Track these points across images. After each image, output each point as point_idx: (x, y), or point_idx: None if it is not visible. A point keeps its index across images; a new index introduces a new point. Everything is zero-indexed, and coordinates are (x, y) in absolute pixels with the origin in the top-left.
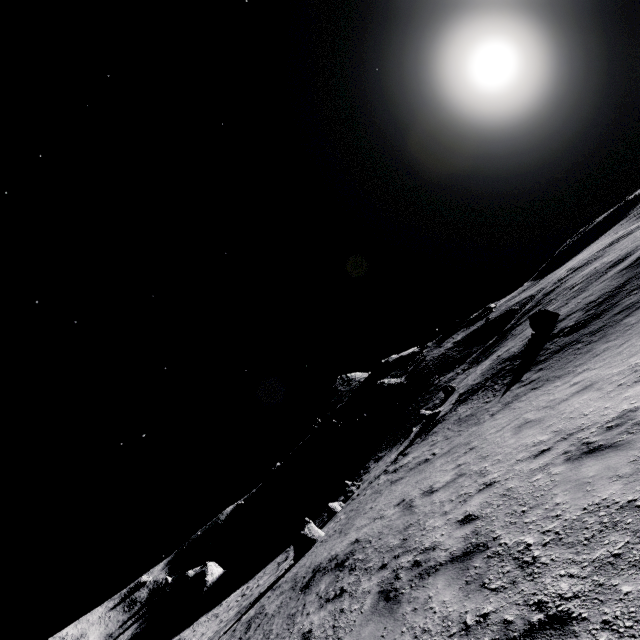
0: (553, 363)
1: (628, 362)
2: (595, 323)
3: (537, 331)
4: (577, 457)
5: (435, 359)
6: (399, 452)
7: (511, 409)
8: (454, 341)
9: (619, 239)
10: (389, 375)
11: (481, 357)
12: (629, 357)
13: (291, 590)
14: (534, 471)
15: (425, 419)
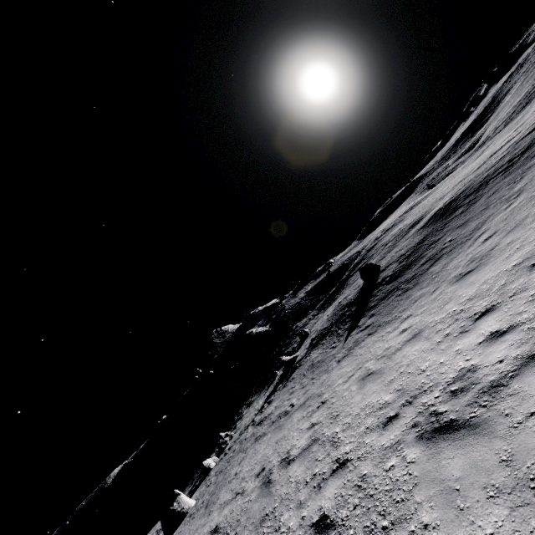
0: (382, 309)
1: (446, 309)
2: (408, 272)
3: (366, 281)
4: (430, 436)
5: (292, 307)
6: (265, 398)
7: (354, 356)
8: (306, 291)
9: (412, 207)
10: (256, 325)
11: (326, 304)
12: (445, 304)
13: None
14: (386, 451)
15: (286, 364)
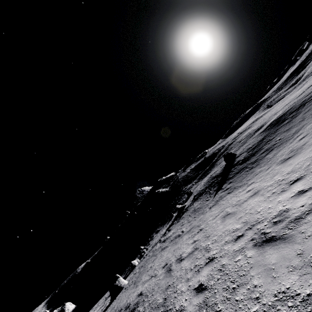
0: (236, 179)
1: (274, 179)
2: (253, 158)
3: (227, 162)
4: (260, 244)
5: (182, 178)
6: (167, 228)
7: (219, 205)
8: (191, 168)
9: (257, 119)
10: (161, 187)
11: (203, 176)
12: (273, 176)
13: None
14: (236, 252)
15: (178, 210)
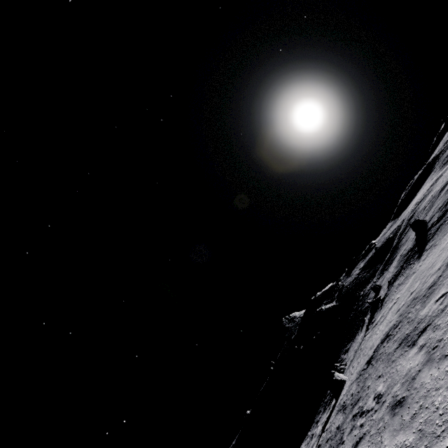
0: (438, 234)
1: None
2: None
3: (418, 232)
4: None
5: (352, 282)
6: (365, 329)
7: (429, 256)
8: (359, 268)
9: (436, 180)
10: (322, 304)
11: (386, 266)
12: None
13: (358, 378)
14: None
15: (372, 304)
